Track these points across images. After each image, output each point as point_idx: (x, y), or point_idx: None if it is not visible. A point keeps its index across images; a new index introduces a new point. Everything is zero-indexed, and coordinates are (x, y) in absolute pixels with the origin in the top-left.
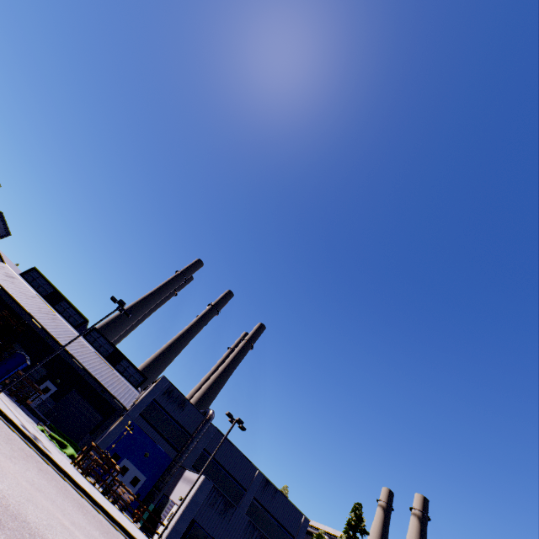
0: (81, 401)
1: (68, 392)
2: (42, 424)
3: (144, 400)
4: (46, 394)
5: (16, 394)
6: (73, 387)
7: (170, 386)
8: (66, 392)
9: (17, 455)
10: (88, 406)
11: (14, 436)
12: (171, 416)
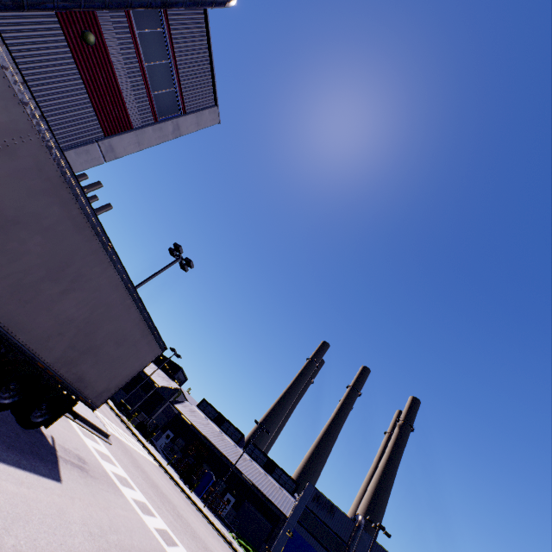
0: (253, 510)
1: (243, 502)
2: (231, 532)
3: (298, 507)
4: (229, 505)
5: (211, 506)
6: (245, 497)
7: (316, 491)
8: (242, 502)
9: (224, 549)
10: (258, 514)
11: (220, 538)
12: (324, 523)
